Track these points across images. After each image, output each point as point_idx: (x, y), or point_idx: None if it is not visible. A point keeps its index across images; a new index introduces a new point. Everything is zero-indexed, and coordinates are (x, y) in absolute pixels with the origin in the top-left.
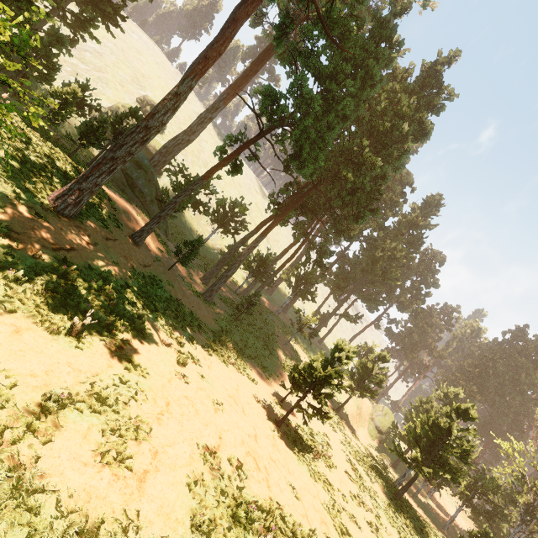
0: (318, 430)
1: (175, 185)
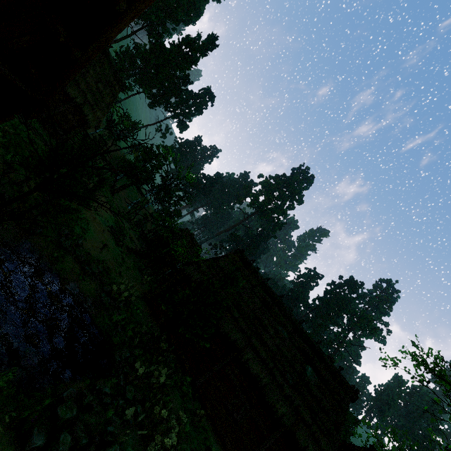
0: None
1: None
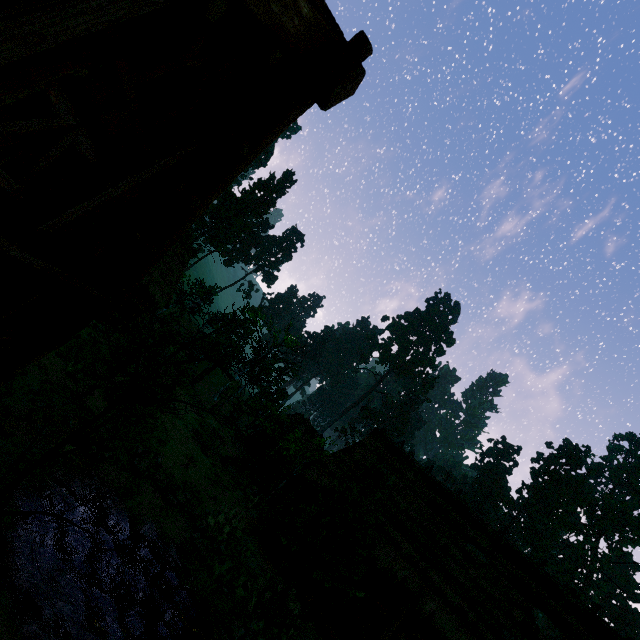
0: None
1: None
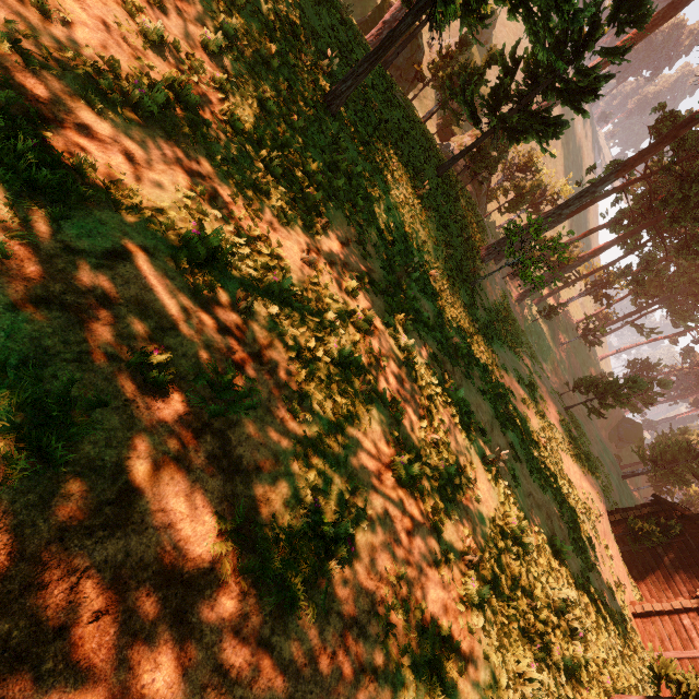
0: (580, 420)
1: (517, 185)
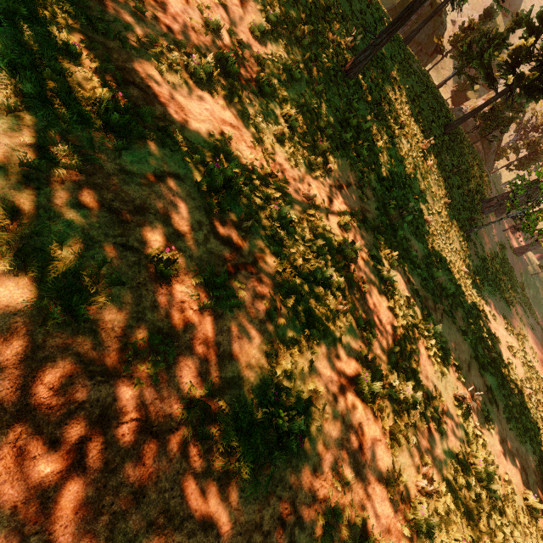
0: None
1: (531, 143)
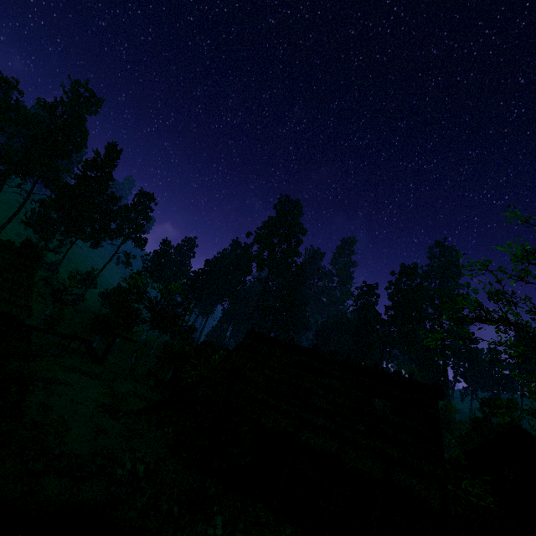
0: None
1: None
